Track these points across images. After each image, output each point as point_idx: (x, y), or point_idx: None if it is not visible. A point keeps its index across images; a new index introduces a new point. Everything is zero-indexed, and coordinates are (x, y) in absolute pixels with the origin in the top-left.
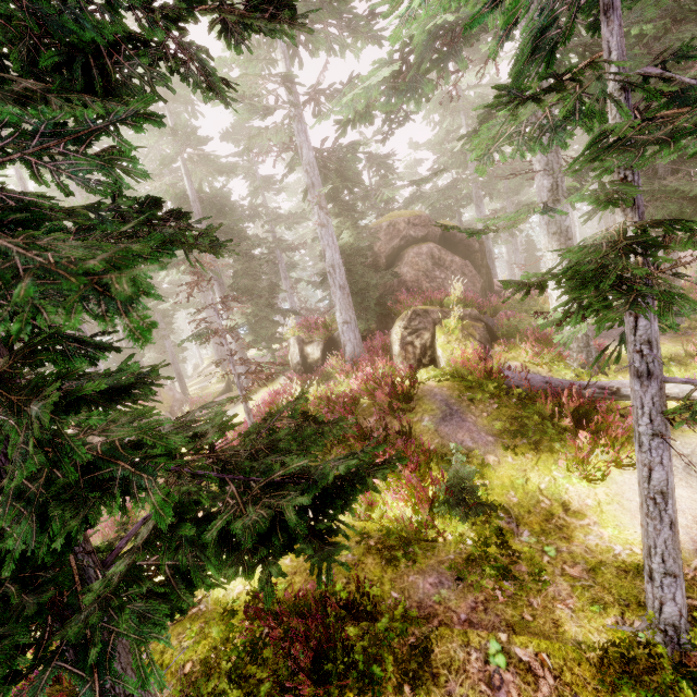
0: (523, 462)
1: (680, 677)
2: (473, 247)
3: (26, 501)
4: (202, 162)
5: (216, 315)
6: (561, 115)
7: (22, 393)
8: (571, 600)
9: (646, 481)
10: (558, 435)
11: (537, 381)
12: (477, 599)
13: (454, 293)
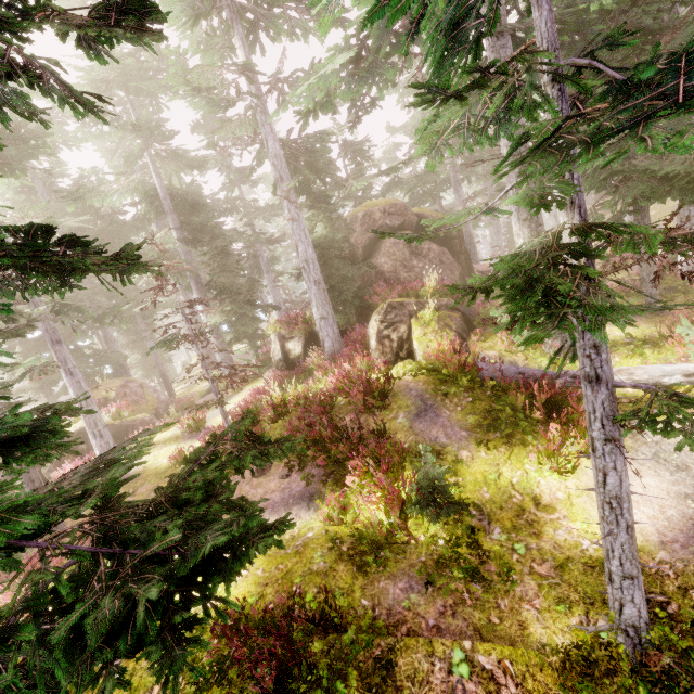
0: (496, 456)
1: (638, 680)
2: (450, 234)
3: None
4: (170, 158)
5: (184, 319)
6: (490, 112)
7: None
8: (537, 600)
9: (601, 486)
10: (530, 427)
11: (510, 372)
12: (446, 603)
13: (429, 284)
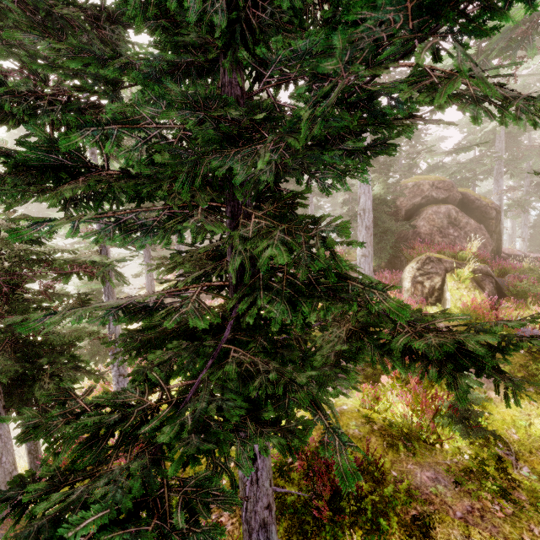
0: (527, 407)
1: None
2: (489, 214)
3: (275, 292)
4: None
5: None
6: None
7: (290, 223)
8: None
9: None
10: None
11: None
12: (473, 505)
13: (470, 249)
